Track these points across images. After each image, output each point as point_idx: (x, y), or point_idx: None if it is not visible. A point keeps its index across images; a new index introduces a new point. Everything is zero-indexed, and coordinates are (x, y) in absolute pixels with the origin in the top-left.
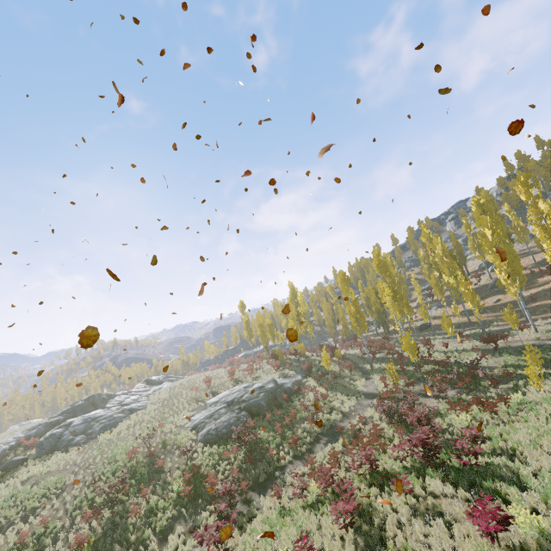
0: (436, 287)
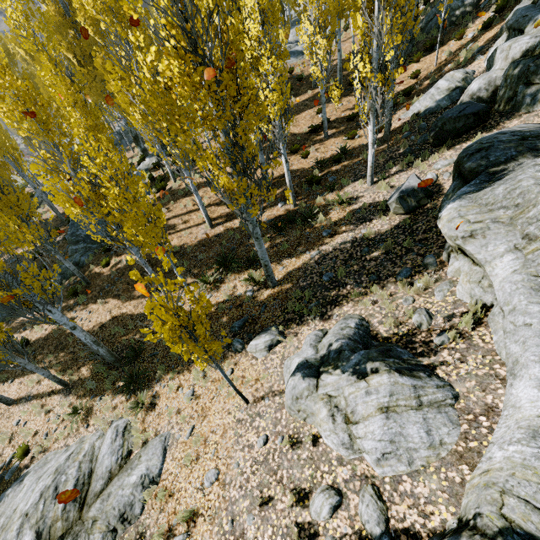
0: None
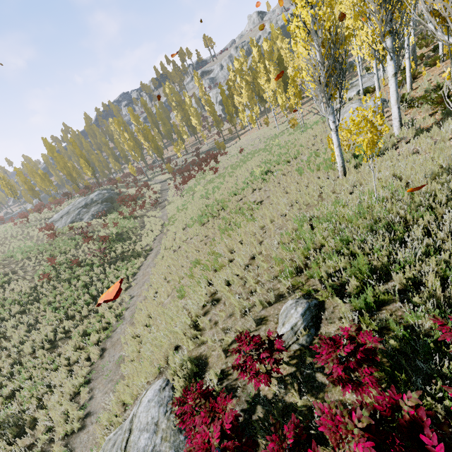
0: (158, 136)
